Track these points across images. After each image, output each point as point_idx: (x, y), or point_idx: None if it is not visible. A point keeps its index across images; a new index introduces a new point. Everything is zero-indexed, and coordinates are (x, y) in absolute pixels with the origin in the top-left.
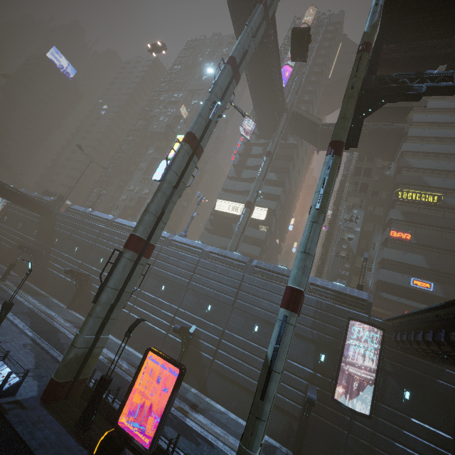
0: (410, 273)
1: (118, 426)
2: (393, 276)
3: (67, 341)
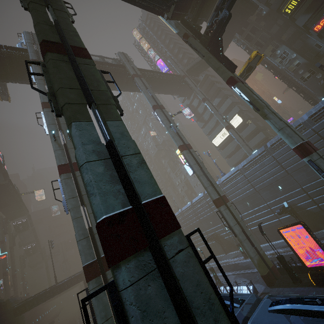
0: None
1: (309, 268)
2: None
3: (246, 264)
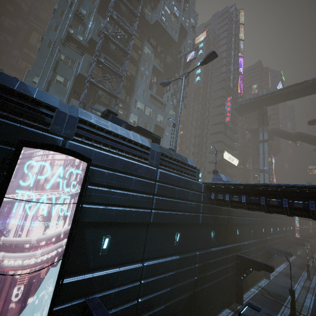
0: None
1: None
2: None
3: None
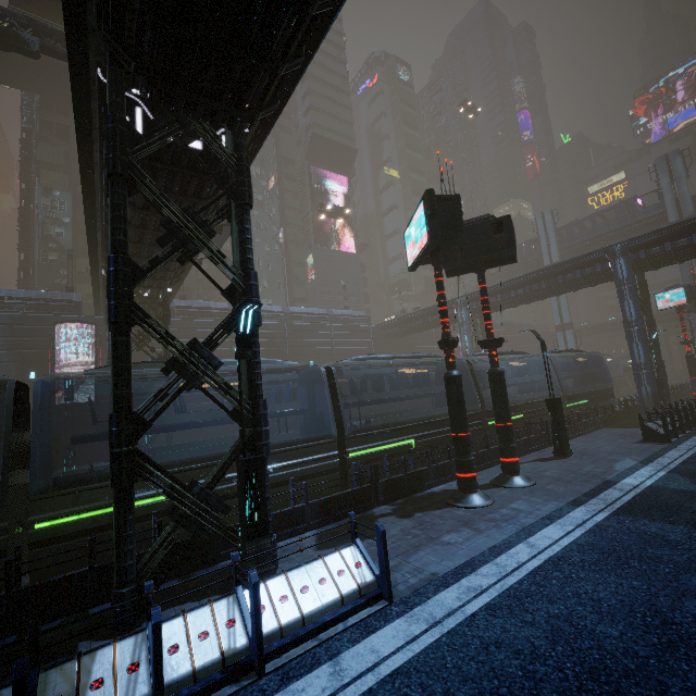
0: None
1: None
2: None
3: None
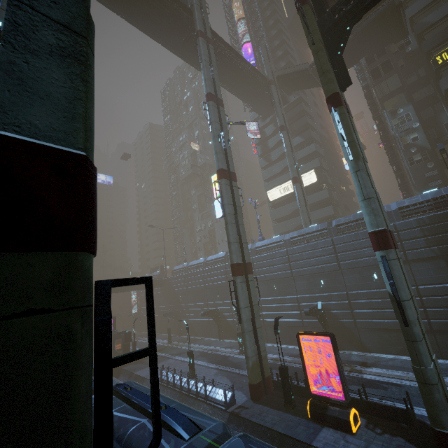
0: None
1: (313, 394)
2: None
3: (238, 360)
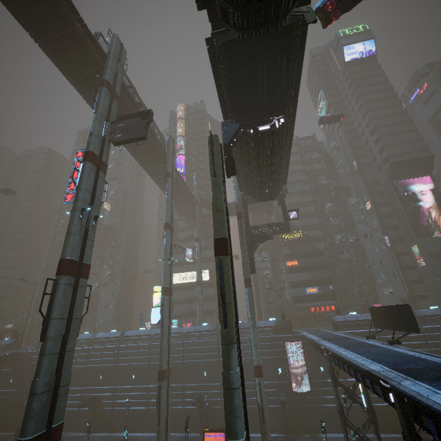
0: (305, 285)
1: None
2: (298, 291)
3: None
